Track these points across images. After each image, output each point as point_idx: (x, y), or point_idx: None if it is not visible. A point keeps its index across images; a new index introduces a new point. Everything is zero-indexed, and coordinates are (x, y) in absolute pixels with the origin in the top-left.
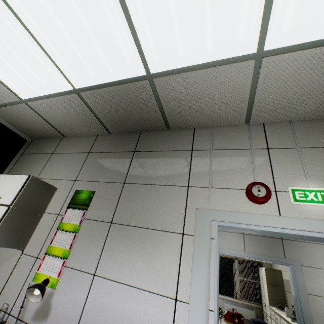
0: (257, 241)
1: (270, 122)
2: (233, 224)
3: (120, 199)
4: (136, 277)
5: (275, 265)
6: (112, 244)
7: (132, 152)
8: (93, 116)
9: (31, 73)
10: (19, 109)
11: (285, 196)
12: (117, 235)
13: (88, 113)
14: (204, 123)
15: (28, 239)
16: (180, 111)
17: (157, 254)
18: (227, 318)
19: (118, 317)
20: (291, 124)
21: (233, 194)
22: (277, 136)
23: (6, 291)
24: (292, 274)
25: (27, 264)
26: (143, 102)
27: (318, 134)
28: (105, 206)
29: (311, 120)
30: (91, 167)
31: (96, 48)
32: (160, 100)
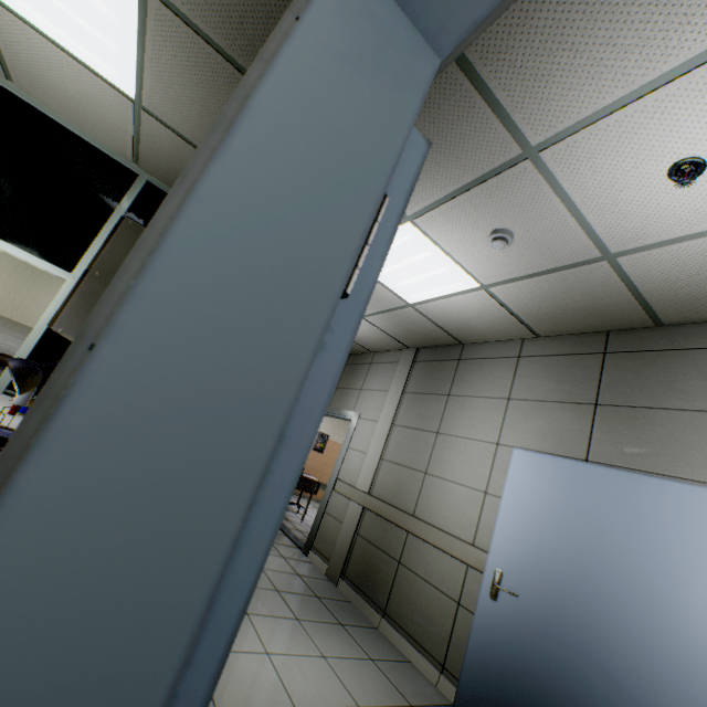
0: None
1: None
2: None
3: None
4: None
5: None
6: None
7: None
8: (216, 57)
9: (86, 0)
10: (150, 134)
11: None
12: None
13: (205, 52)
14: None
15: None
16: None
17: None
18: None
19: None
20: None
21: None
22: None
23: None
24: None
25: None
26: None
27: None
28: None
29: None
30: None
31: None
32: None
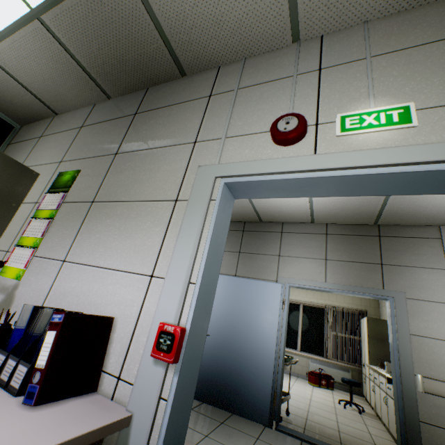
0: (344, 269)
1: (332, 32)
2: (245, 178)
3: (108, 174)
4: (110, 258)
5: (384, 316)
6: (90, 225)
7: (133, 115)
8: (76, 66)
9: None
10: None
11: (329, 128)
12: (97, 214)
13: (68, 60)
14: (231, 52)
15: (0, 233)
16: (189, 30)
17: (140, 229)
18: (311, 379)
19: (82, 302)
20: (366, 26)
21: (253, 141)
22: (338, 49)
23: None
24: (391, 310)
25: None
26: (131, 19)
27: (407, 30)
28: (89, 184)
29: (400, 13)
30: (81, 144)
31: None
32: (154, 13)
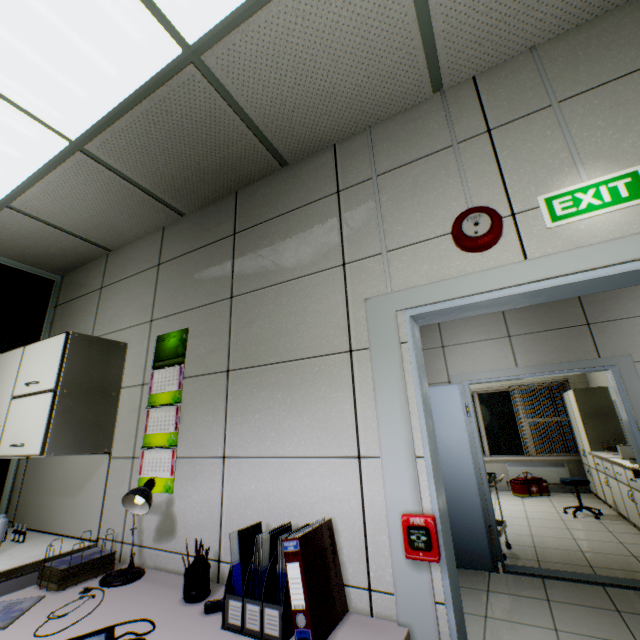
0: (538, 343)
1: (487, 69)
2: (437, 306)
3: (232, 328)
4: (289, 442)
5: (594, 381)
6: (239, 404)
7: (231, 236)
8: (135, 190)
9: None
10: (6, 222)
11: (533, 218)
12: (243, 387)
13: (124, 187)
14: (349, 124)
15: (111, 435)
16: (289, 114)
17: (314, 398)
18: (516, 489)
19: (275, 506)
20: (535, 55)
21: (429, 250)
22: (506, 96)
23: (108, 514)
24: (617, 383)
25: (123, 471)
26: (208, 121)
27: (599, 54)
28: (210, 347)
29: (579, 27)
30: (170, 290)
31: (58, 28)
32: (239, 106)
